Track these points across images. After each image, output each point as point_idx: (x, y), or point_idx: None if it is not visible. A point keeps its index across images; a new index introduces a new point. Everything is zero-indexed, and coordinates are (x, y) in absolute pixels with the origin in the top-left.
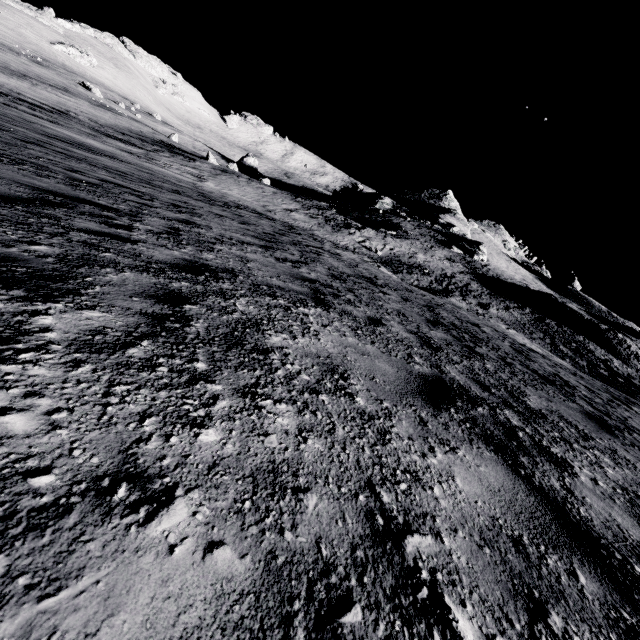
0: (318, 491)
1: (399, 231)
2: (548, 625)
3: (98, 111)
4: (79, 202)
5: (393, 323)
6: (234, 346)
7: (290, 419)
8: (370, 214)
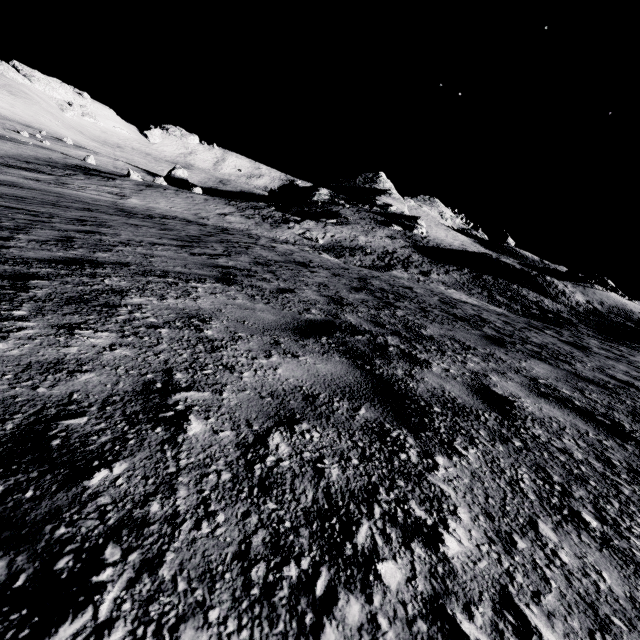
0: (100, 372)
1: (339, 218)
2: (291, 428)
3: None
4: None
5: (307, 291)
6: (76, 303)
7: (106, 340)
8: (309, 207)
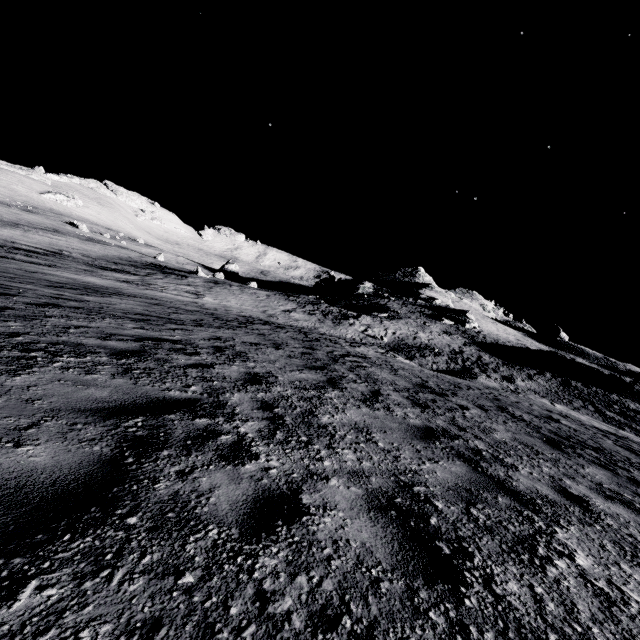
0: None
1: (389, 312)
2: None
3: (88, 245)
4: (161, 413)
5: (571, 484)
6: None
7: None
8: (356, 300)
